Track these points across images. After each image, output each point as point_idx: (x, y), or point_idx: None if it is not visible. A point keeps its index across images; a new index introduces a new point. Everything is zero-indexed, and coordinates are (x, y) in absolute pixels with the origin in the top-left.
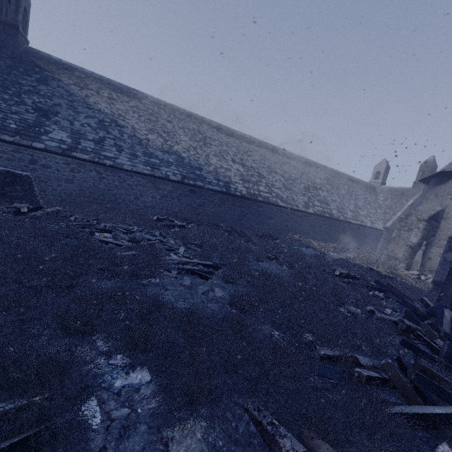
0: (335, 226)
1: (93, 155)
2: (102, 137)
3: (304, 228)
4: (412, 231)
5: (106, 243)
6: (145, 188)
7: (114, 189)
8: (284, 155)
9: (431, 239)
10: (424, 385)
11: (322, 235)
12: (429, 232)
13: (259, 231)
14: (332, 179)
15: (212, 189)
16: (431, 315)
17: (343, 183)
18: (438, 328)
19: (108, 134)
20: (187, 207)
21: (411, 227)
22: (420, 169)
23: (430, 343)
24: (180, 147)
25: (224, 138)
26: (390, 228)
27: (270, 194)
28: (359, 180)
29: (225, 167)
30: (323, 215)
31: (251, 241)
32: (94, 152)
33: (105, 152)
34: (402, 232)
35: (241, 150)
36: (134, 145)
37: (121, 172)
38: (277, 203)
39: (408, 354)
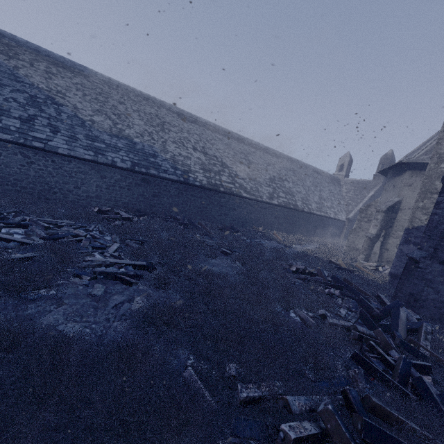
0: (299, 217)
1: (18, 135)
2: (32, 115)
3: (269, 220)
4: (371, 222)
5: (9, 241)
6: (88, 176)
7: (48, 176)
8: (251, 145)
9: (388, 230)
10: (373, 438)
11: (287, 227)
12: (386, 223)
13: (222, 223)
14: (298, 170)
15: (167, 178)
16: (386, 315)
17: (309, 175)
18: (394, 334)
19: (41, 112)
20: (139, 197)
21: (370, 218)
22: (380, 162)
23: (384, 356)
24: (132, 131)
25: (186, 124)
26: (352, 219)
27: (233, 184)
28: (325, 172)
29: (184, 155)
30: (287, 207)
31: (208, 234)
32: (20, 132)
33: (35, 132)
34: (362, 223)
35: (204, 137)
36: (74, 127)
37: (56, 157)
38: (240, 194)
39: (359, 376)
